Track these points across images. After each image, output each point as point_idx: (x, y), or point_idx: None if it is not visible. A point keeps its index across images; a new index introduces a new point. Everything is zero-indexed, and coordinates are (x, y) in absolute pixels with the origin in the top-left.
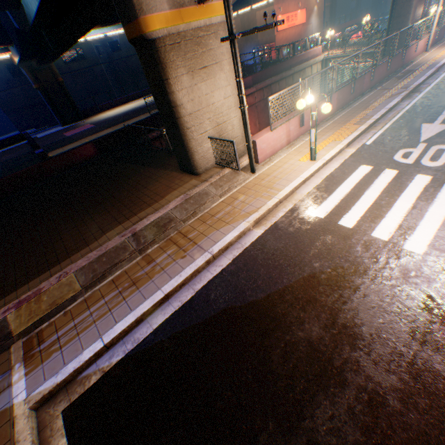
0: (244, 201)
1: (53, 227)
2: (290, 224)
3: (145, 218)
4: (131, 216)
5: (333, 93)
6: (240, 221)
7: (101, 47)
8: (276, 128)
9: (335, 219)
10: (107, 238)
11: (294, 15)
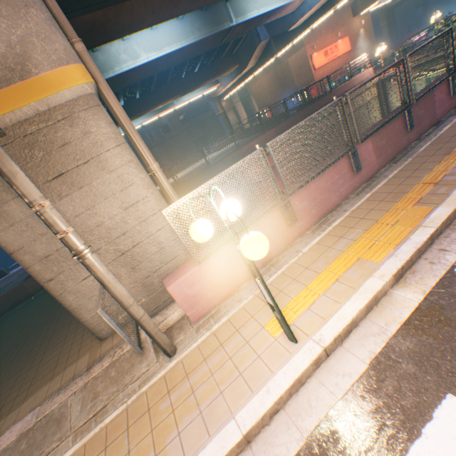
0: None
1: None
2: None
3: None
4: None
5: (357, 143)
6: None
7: (155, 133)
8: (212, 252)
9: None
10: None
11: (333, 47)
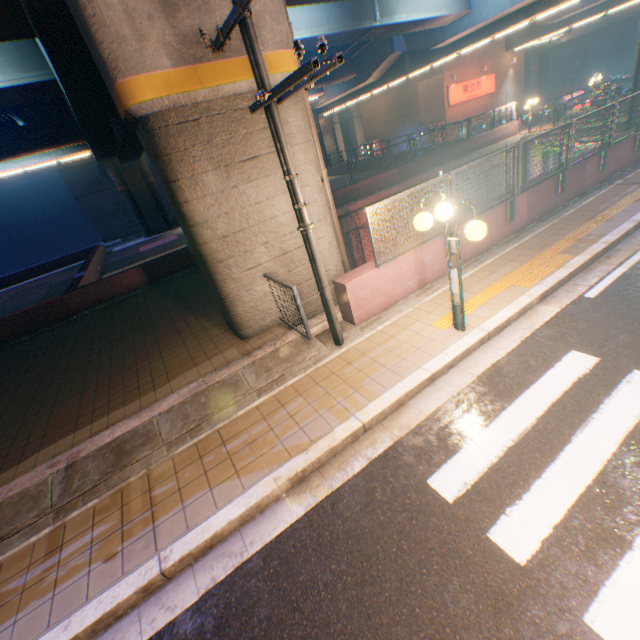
0: (295, 413)
1: (1, 413)
2: (369, 505)
3: (111, 427)
4: (100, 415)
5: (517, 194)
6: (262, 472)
7: None
8: (389, 260)
9: (482, 515)
10: (34, 462)
11: (475, 83)
